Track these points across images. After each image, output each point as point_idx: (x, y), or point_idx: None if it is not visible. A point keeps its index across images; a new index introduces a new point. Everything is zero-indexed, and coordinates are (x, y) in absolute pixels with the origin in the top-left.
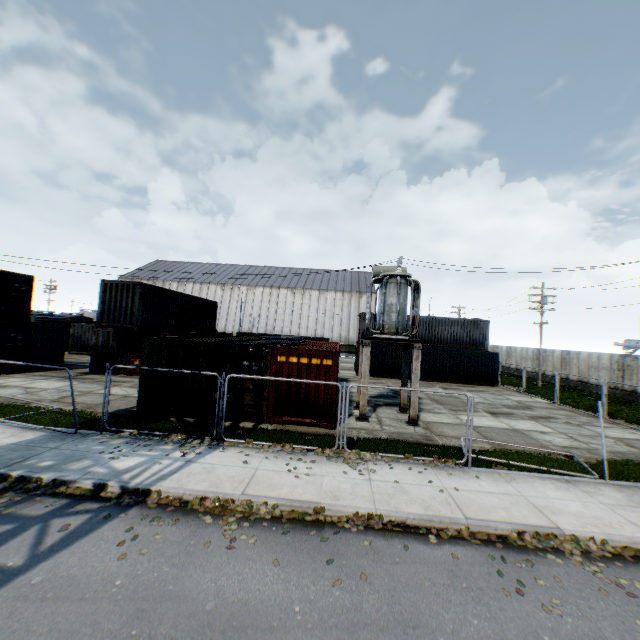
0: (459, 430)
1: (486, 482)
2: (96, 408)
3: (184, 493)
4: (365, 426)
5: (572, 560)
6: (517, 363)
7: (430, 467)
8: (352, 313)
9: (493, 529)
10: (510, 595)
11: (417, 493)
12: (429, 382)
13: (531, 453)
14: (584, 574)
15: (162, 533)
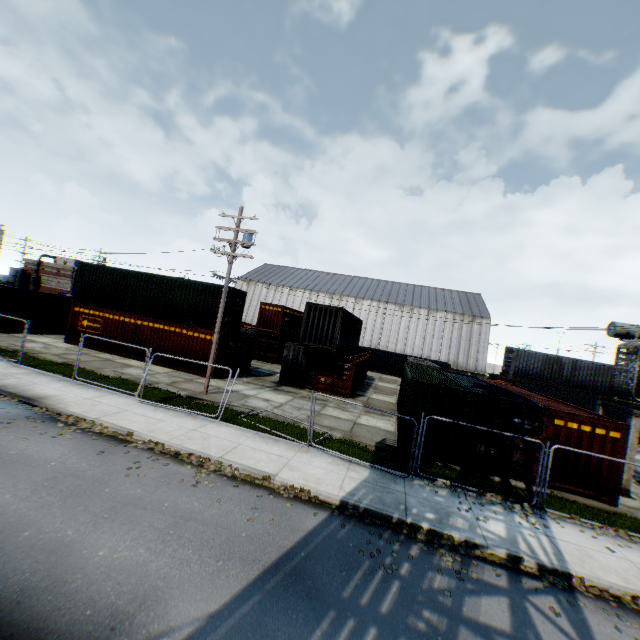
0: None
1: None
2: (356, 437)
3: (609, 585)
4: (639, 506)
5: None
6: None
7: None
8: (463, 337)
9: None
10: None
11: None
12: None
13: None
14: None
15: None
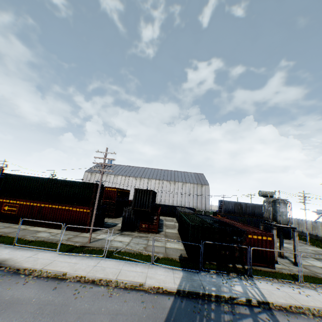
0: (318, 269)
1: None
2: (169, 255)
3: (281, 303)
4: (282, 267)
5: None
6: None
7: None
8: (198, 194)
9: None
10: None
11: None
12: None
13: None
14: None
15: (300, 321)
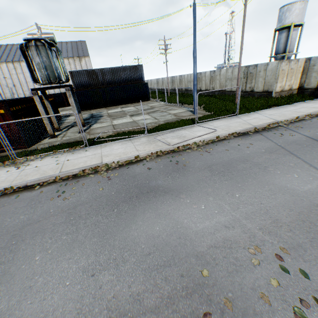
0: (105, 129)
1: (90, 152)
2: None
3: None
4: (52, 141)
5: (99, 174)
6: (166, 86)
7: (67, 153)
8: None
9: (72, 173)
10: (53, 199)
11: (45, 169)
12: (117, 106)
13: (128, 131)
14: (98, 178)
15: None
